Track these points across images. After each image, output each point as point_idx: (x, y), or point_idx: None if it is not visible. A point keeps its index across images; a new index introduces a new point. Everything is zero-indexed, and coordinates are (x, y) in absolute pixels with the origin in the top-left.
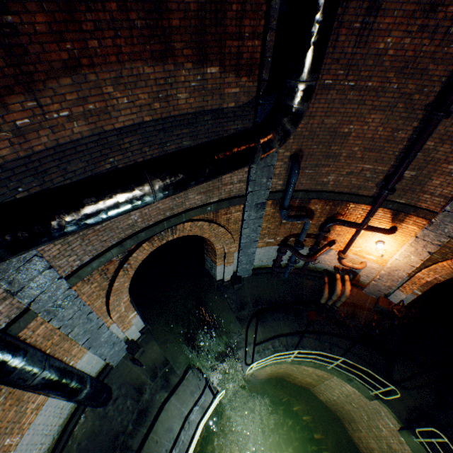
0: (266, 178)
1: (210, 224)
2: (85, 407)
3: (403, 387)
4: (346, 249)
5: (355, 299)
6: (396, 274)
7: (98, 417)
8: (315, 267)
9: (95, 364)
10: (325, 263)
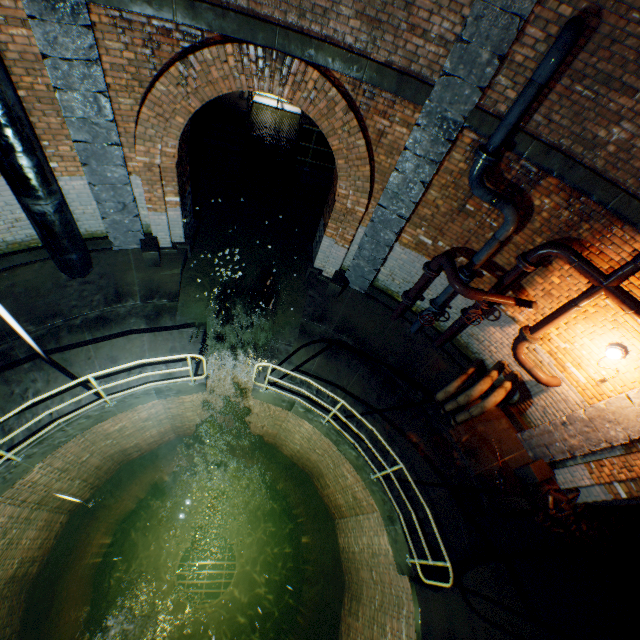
0: (490, 53)
1: (348, 113)
2: (50, 259)
3: (467, 602)
4: (543, 324)
5: (495, 436)
6: (602, 430)
7: (54, 281)
8: (467, 345)
9: (91, 215)
10: (487, 347)
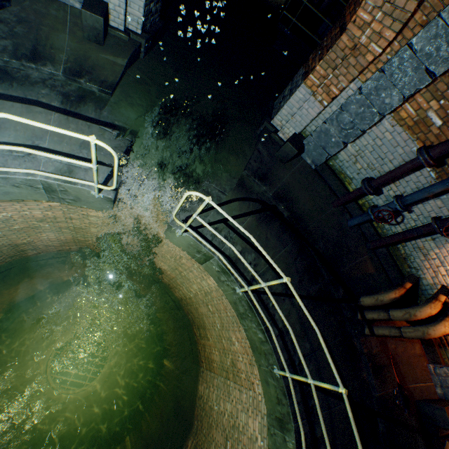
0: None
1: None
2: None
3: None
4: None
5: (404, 359)
6: None
7: None
8: (406, 257)
9: None
10: (434, 267)
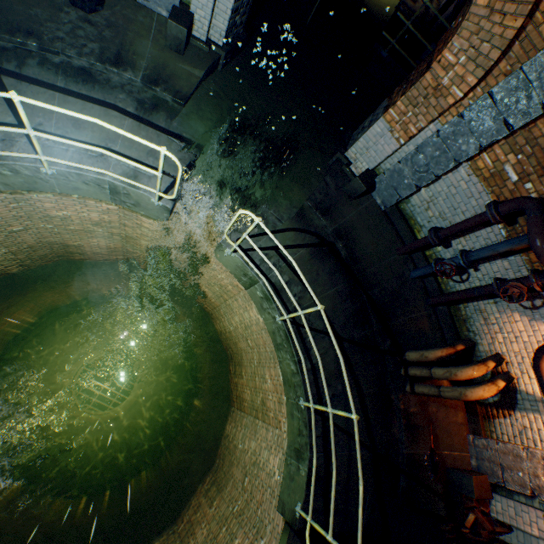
0: None
1: None
2: None
3: None
4: None
5: (443, 425)
6: None
7: None
8: (466, 320)
9: None
10: (493, 333)
